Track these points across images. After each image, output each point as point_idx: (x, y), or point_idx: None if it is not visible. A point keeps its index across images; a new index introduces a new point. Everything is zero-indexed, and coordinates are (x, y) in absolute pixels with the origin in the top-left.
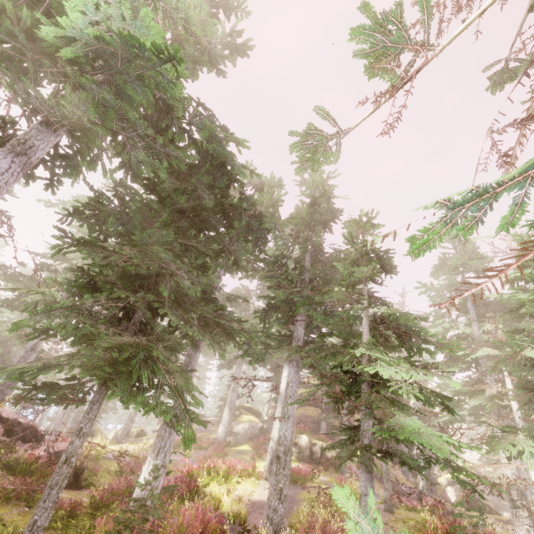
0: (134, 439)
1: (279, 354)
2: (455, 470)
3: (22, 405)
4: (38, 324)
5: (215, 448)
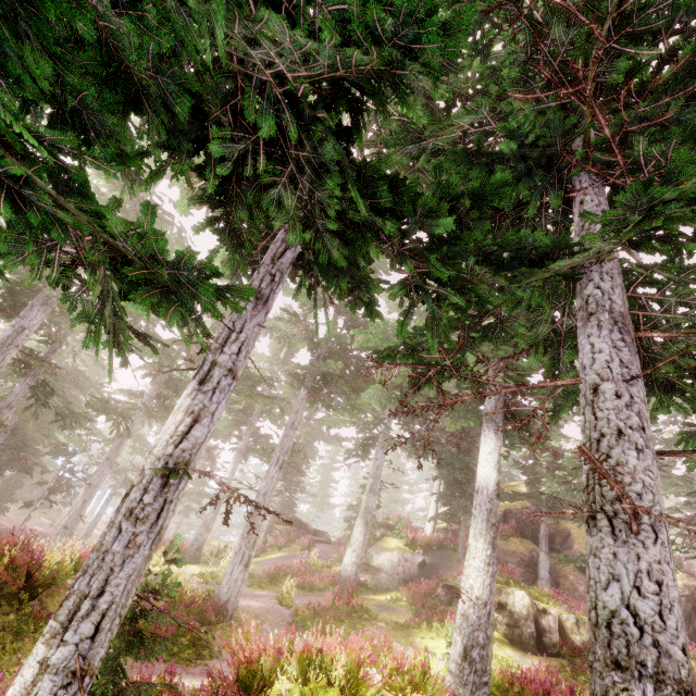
0: (212, 558)
1: (460, 421)
2: None
3: (51, 488)
4: (76, 367)
5: (336, 594)
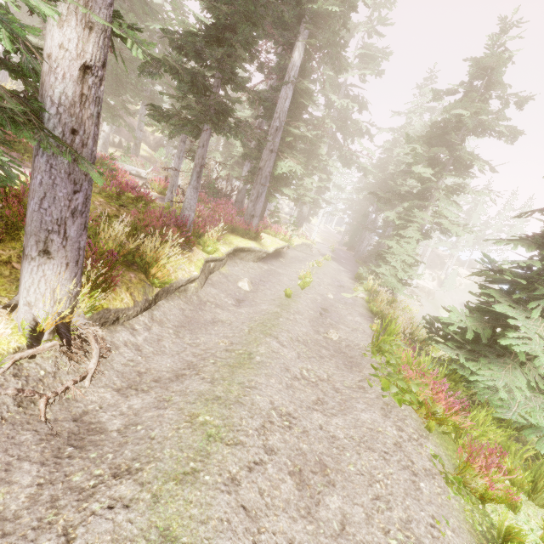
0: None
1: None
2: None
3: None
4: None
5: None
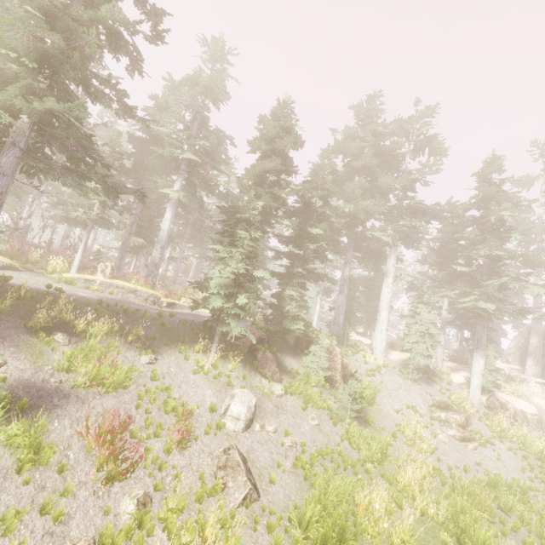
0: None
1: None
2: None
3: None
4: None
5: None
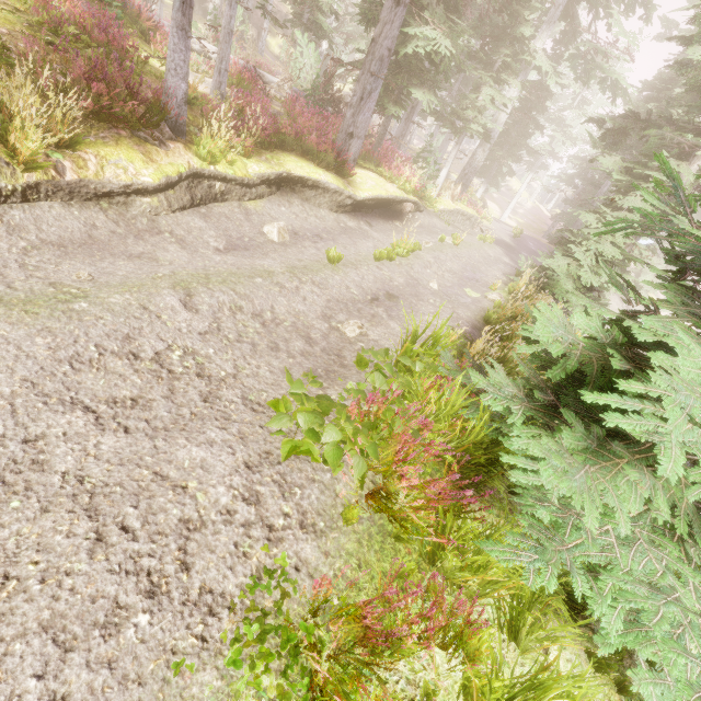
0: None
1: None
2: (330, 41)
3: None
4: None
5: None
